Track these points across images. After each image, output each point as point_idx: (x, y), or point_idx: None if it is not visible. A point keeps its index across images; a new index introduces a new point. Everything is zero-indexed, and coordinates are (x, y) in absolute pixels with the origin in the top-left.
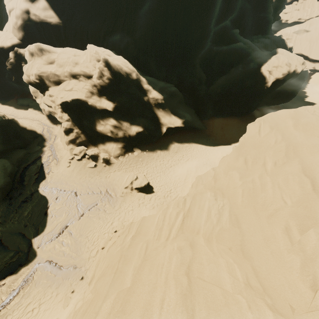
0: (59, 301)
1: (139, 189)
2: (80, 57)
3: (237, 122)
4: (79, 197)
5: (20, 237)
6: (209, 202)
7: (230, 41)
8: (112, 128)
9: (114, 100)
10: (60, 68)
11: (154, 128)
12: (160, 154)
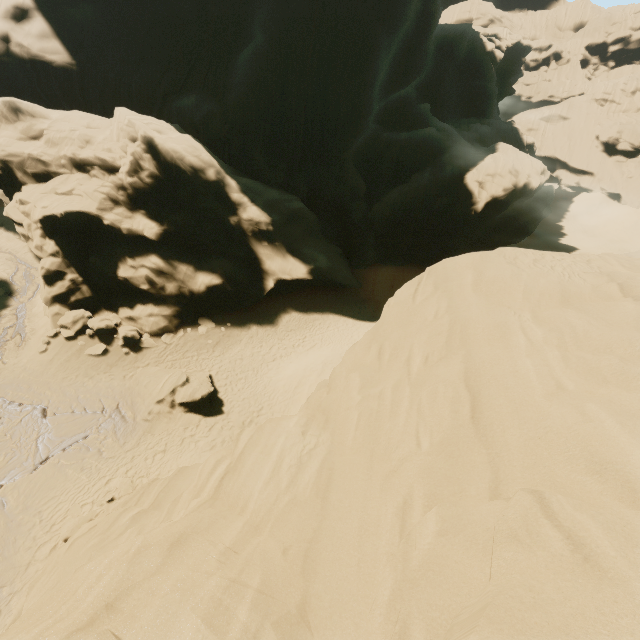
0: None
1: (189, 406)
2: (99, 130)
3: None
4: (49, 420)
5: None
6: (287, 439)
7: (415, 124)
8: (153, 275)
9: (164, 219)
10: (51, 149)
11: (249, 280)
12: (257, 333)
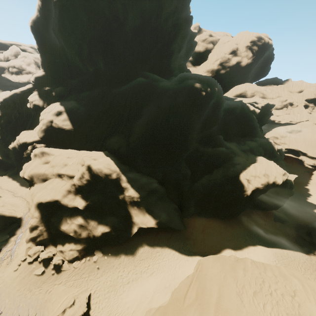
0: None
1: None
2: (71, 159)
3: (220, 226)
4: None
5: None
6: None
7: (215, 144)
8: (77, 227)
9: (88, 198)
10: (51, 168)
11: (124, 228)
12: (123, 260)
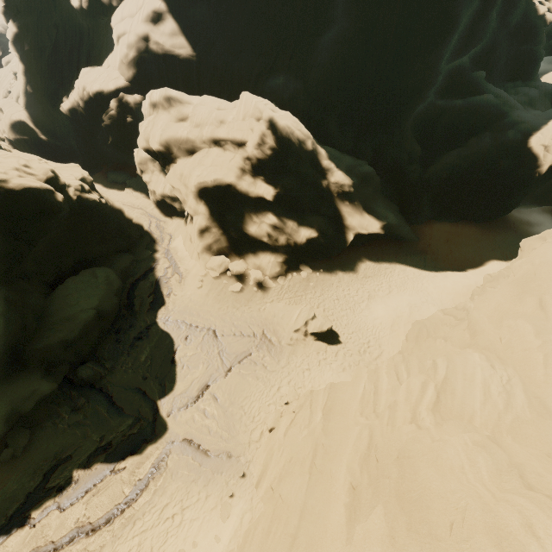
0: (212, 508)
1: (317, 335)
2: (227, 111)
3: (475, 232)
4: (221, 340)
5: (139, 395)
6: (482, 371)
7: (468, 91)
8: (270, 229)
9: (277, 183)
10: (195, 128)
11: (335, 234)
12: (343, 278)
